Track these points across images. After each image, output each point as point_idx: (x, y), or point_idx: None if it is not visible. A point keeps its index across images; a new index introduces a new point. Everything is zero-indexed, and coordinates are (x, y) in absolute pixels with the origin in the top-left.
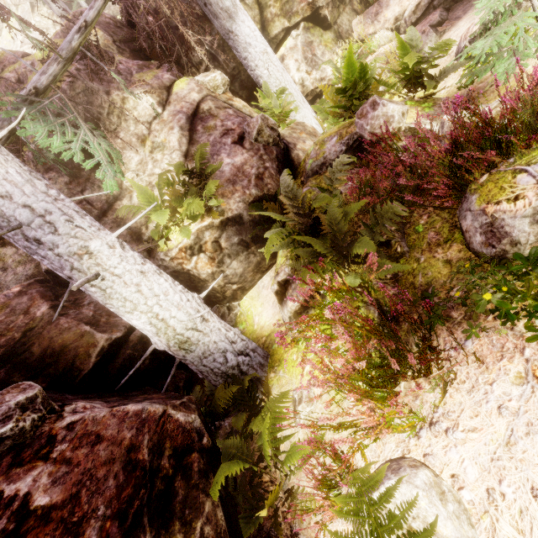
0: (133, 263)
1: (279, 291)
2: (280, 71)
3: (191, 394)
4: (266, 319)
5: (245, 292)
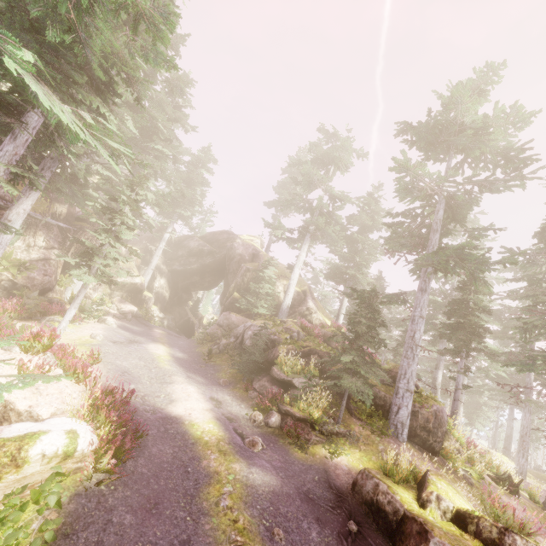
0: None
1: None
2: None
3: None
4: None
5: None
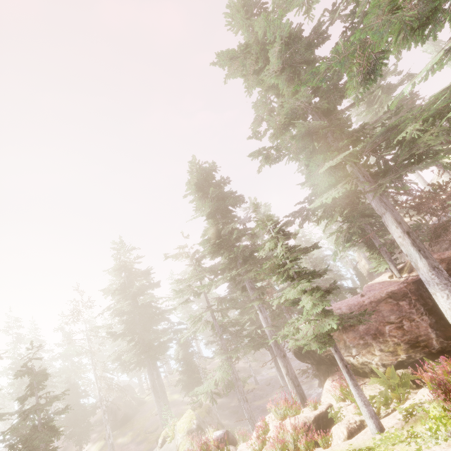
0: (448, 304)
1: None
2: None
3: None
4: None
5: None
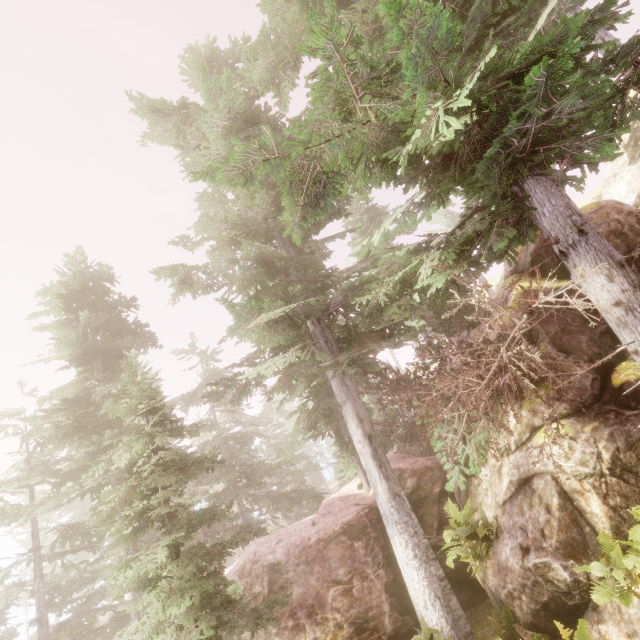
0: (406, 556)
1: None
2: None
3: None
4: None
5: None
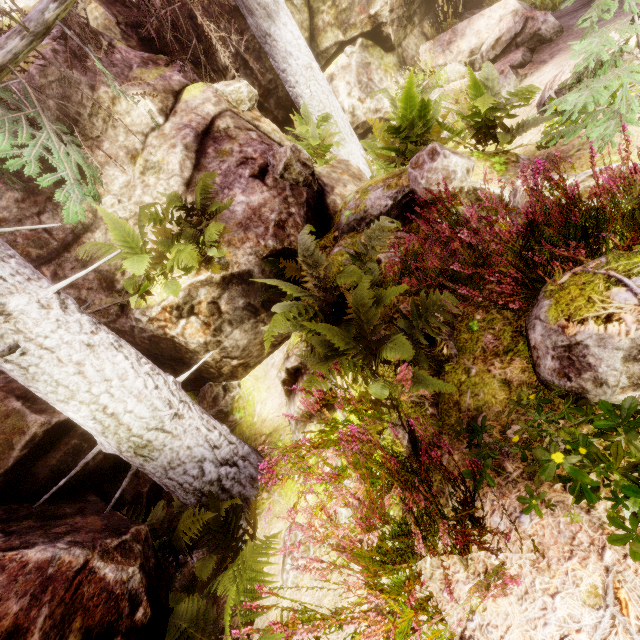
0: (76, 331)
1: (287, 380)
2: (325, 93)
3: (152, 510)
4: (271, 410)
5: (249, 370)
